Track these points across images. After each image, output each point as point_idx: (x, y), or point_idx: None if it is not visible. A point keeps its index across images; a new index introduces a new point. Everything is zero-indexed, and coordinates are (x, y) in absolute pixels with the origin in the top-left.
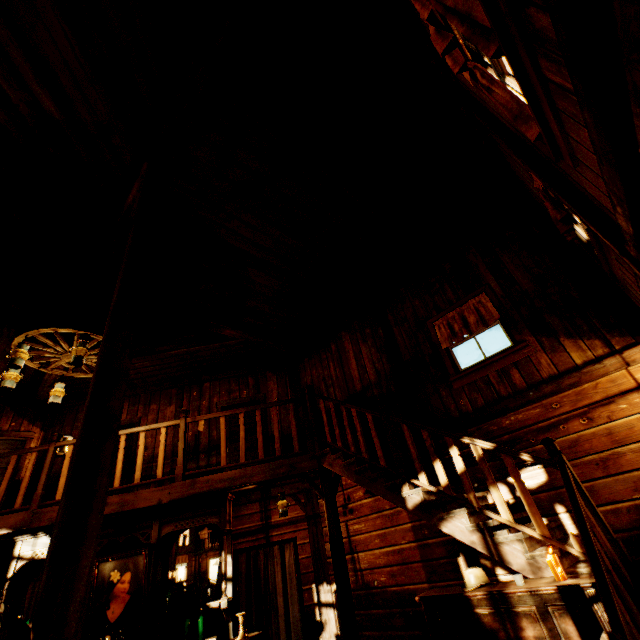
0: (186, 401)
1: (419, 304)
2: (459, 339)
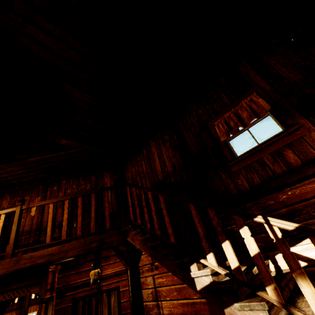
0: (49, 193)
1: (202, 112)
2: (235, 132)
